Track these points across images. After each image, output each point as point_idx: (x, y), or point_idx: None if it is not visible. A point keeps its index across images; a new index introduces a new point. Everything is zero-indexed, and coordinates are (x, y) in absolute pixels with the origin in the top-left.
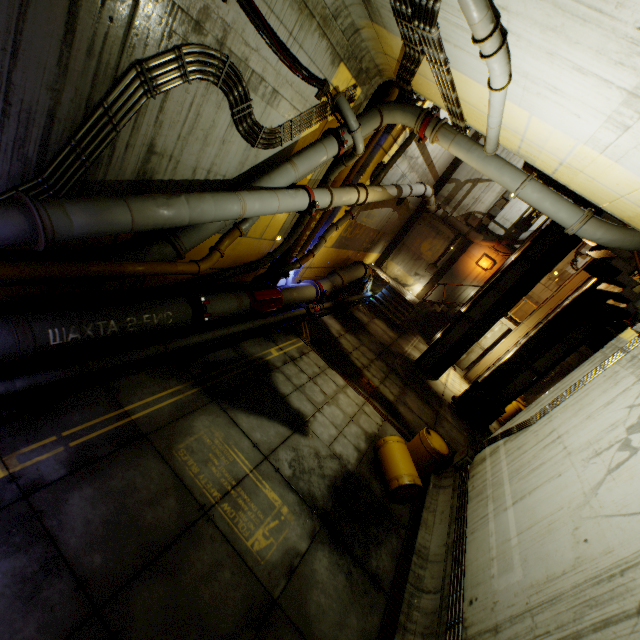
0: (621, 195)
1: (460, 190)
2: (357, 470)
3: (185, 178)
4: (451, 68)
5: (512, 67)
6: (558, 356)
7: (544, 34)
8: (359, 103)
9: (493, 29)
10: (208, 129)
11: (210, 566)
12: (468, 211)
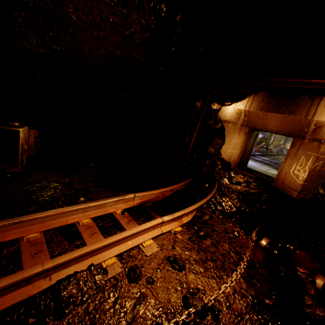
0: None
1: None
2: None
3: None
4: None
5: None
6: None
7: None
8: None
9: None
10: None
11: None
12: None
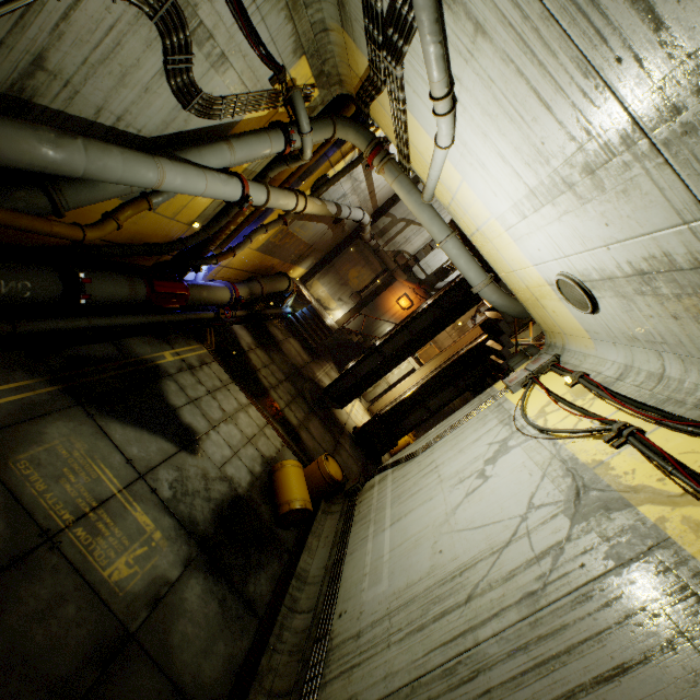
0: (514, 270)
1: (395, 226)
2: (248, 494)
3: (83, 116)
4: (407, 110)
5: (456, 132)
6: (448, 398)
7: (483, 116)
8: (315, 105)
9: (447, 93)
10: (129, 67)
11: (48, 602)
12: (398, 249)
